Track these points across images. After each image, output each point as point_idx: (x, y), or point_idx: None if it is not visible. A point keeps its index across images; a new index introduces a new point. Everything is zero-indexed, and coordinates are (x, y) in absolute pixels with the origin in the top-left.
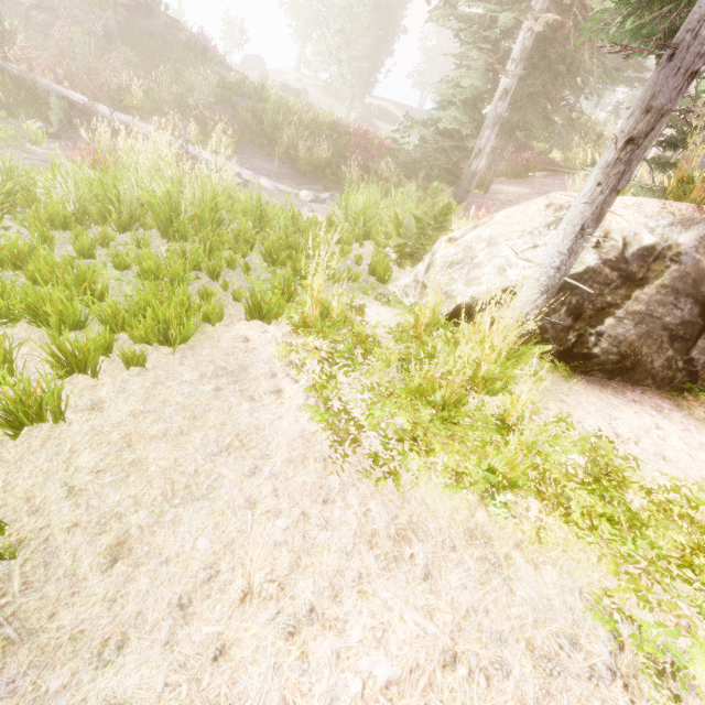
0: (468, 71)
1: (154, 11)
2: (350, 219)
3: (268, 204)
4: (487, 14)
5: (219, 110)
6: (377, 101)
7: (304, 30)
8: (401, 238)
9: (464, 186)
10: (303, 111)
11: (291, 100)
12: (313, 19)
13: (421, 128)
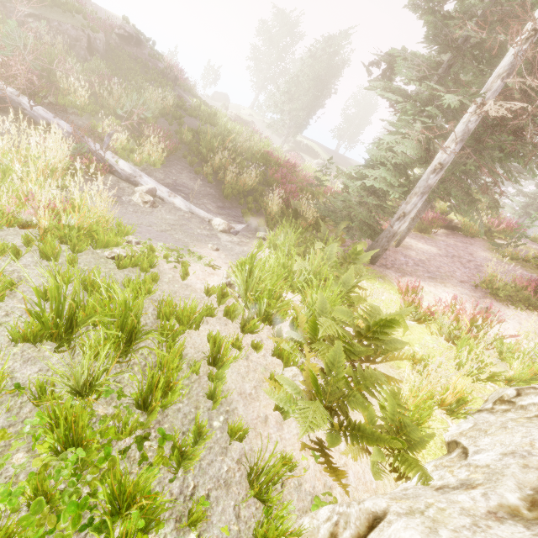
0: (403, 138)
1: (142, 43)
2: (250, 297)
3: (142, 255)
4: (423, 93)
5: (166, 125)
6: (306, 141)
7: (262, 83)
8: (318, 387)
9: (382, 243)
10: (242, 139)
11: (237, 128)
12: (269, 77)
13: (347, 179)
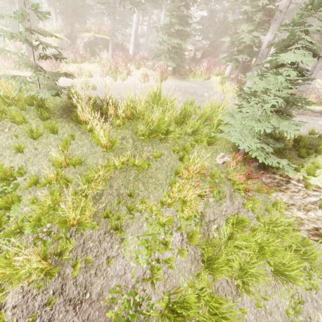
0: None
1: None
2: None
3: None
4: None
5: None
6: None
7: None
8: None
9: None
10: None
11: None
12: None
13: None
